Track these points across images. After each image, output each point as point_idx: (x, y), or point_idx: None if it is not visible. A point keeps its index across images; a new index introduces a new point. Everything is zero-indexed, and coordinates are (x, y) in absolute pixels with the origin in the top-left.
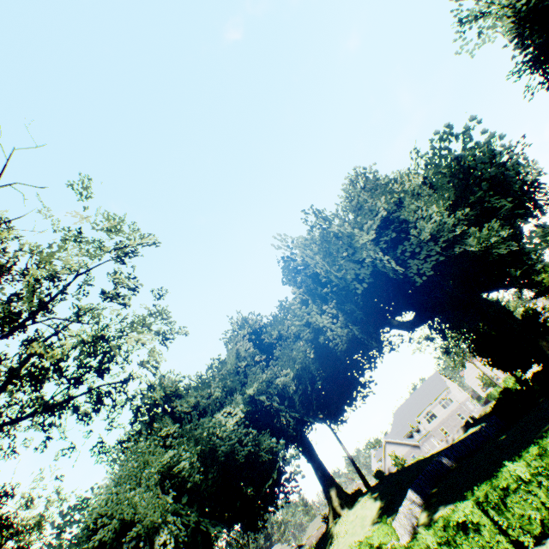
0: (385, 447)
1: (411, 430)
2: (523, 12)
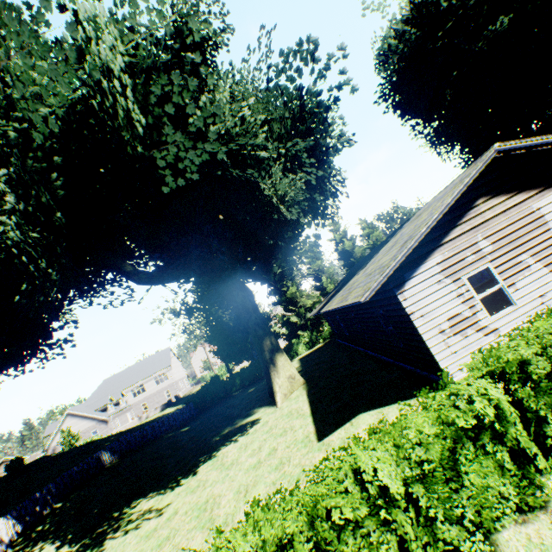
0: (65, 420)
1: (109, 403)
2: (416, 11)
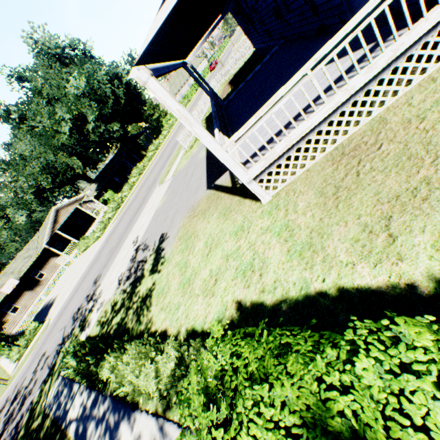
0: None
1: None
2: None
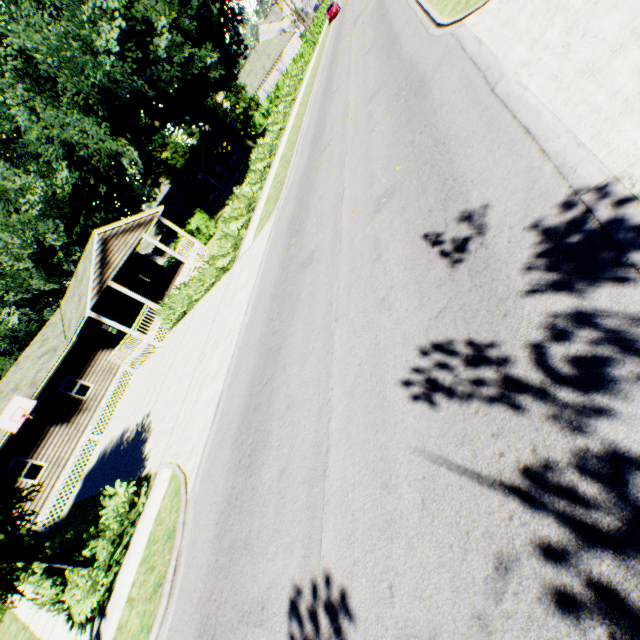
0: None
1: None
2: None
